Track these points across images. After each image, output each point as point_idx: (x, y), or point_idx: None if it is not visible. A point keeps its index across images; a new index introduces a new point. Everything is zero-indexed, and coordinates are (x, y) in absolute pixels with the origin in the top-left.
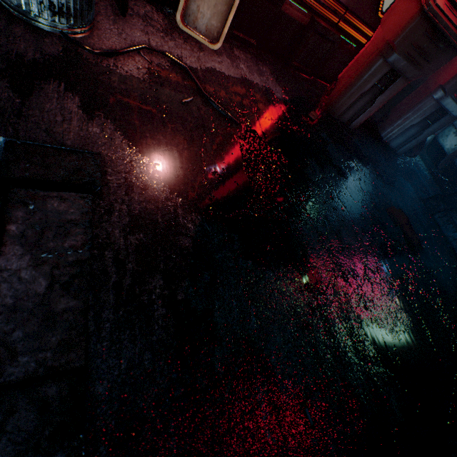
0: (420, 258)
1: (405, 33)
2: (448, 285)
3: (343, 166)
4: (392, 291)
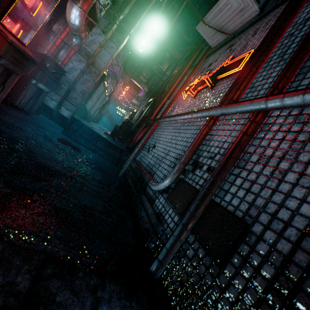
0: (82, 153)
1: (5, 50)
2: (96, 158)
3: (20, 126)
4: (88, 167)
